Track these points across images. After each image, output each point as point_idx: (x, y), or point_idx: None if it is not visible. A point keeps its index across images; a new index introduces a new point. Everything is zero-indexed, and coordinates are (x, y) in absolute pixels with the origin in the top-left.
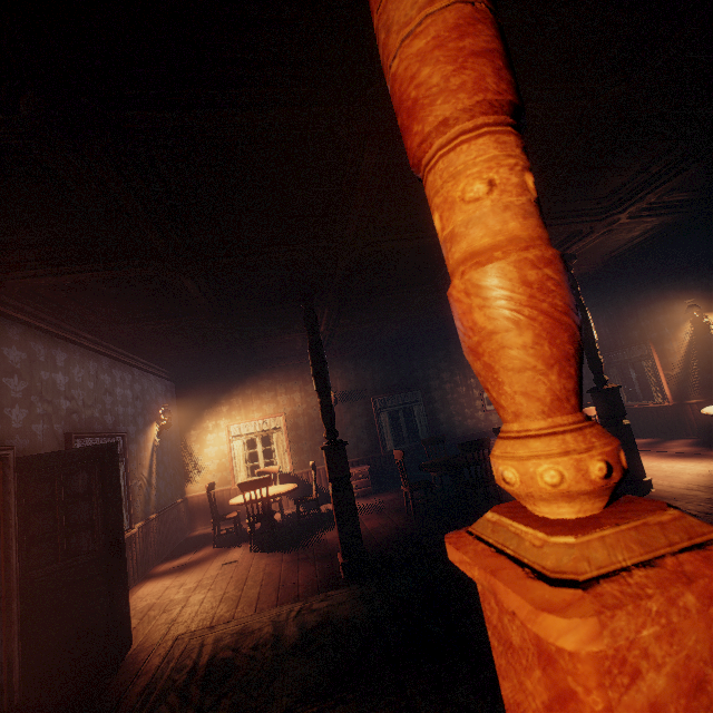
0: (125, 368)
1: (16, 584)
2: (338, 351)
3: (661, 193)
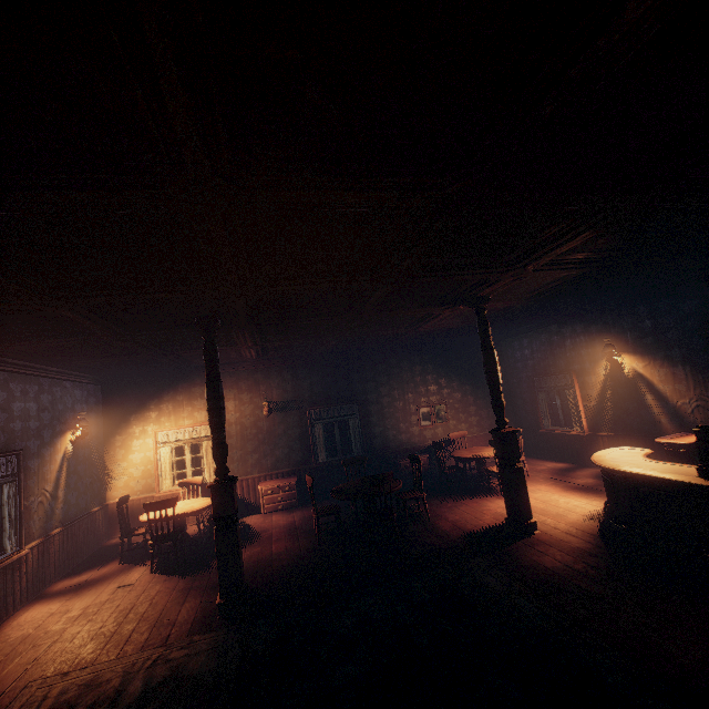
0: (29, 379)
1: None
2: (276, 360)
3: (553, 256)
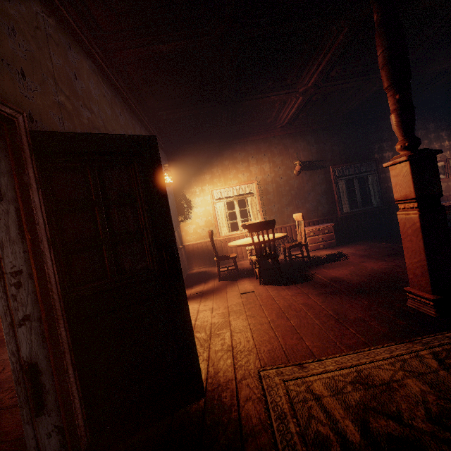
0: (133, 117)
1: (58, 302)
2: (301, 126)
3: None
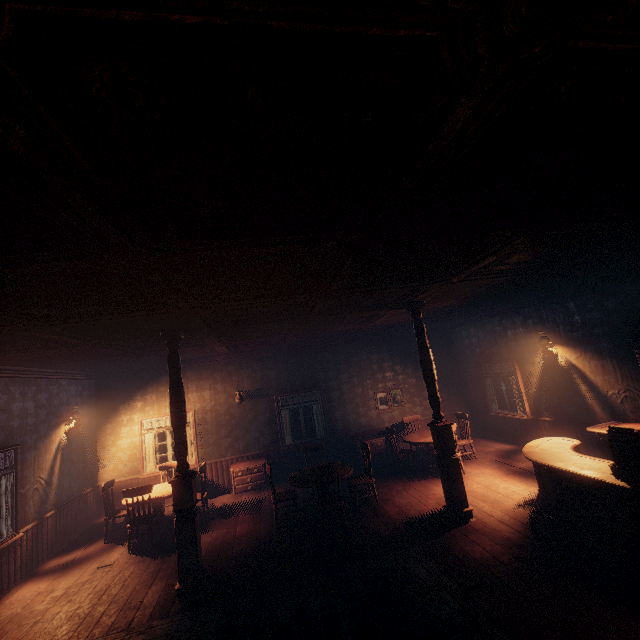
0: (28, 381)
1: None
2: (246, 353)
3: (469, 273)
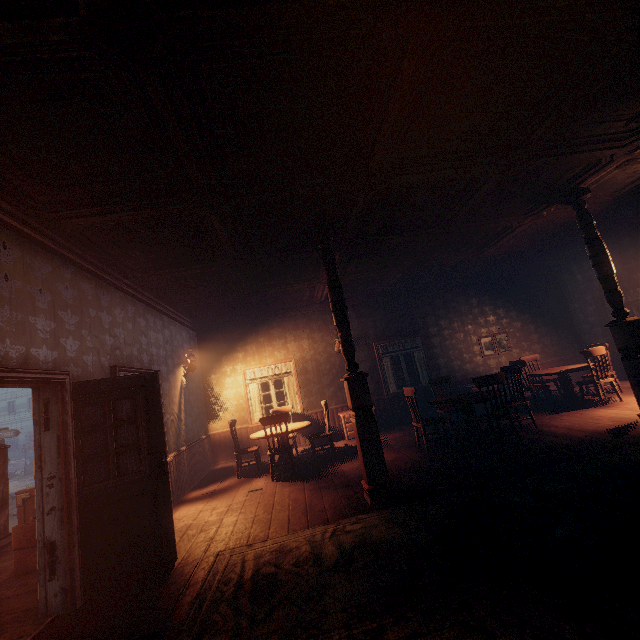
0: (156, 314)
1: (75, 497)
2: None
3: None
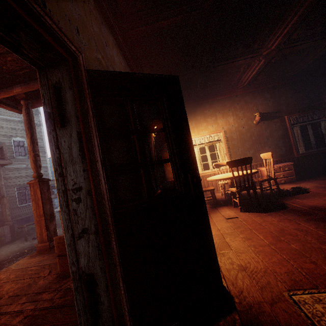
0: None
1: (109, 217)
2: (259, 85)
3: None
